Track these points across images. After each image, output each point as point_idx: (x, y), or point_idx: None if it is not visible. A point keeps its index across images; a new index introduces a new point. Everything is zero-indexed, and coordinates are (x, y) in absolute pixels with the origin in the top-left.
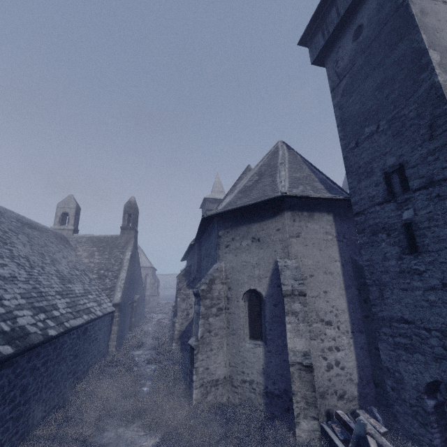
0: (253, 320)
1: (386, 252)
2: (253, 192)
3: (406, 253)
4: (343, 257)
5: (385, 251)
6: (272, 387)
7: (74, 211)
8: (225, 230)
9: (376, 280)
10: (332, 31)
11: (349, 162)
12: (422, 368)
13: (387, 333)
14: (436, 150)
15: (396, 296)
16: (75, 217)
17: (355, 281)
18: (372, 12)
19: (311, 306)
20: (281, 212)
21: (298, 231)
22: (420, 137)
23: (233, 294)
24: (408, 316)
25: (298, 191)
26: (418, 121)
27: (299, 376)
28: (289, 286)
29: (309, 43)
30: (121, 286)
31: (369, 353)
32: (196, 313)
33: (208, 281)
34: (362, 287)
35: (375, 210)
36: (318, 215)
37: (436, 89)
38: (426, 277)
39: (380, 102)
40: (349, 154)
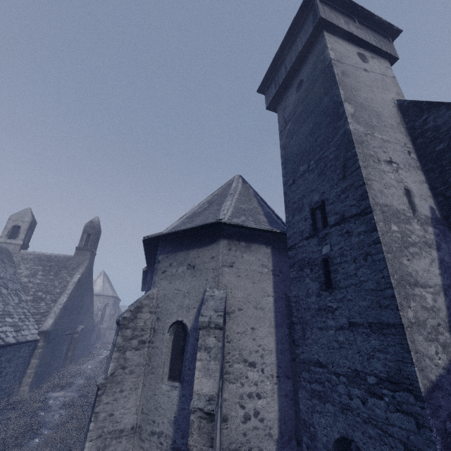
0: (175, 356)
1: (309, 288)
2: (198, 218)
3: (324, 289)
4: (278, 292)
5: (309, 287)
6: (180, 441)
7: (27, 226)
8: (165, 254)
9: (300, 318)
10: (281, 82)
11: (287, 197)
12: (332, 421)
13: (306, 378)
14: (347, 189)
15: (314, 336)
16: (28, 232)
17: (287, 319)
18: (309, 71)
19: (235, 343)
20: (218, 240)
21: (232, 261)
22: (337, 176)
23: (160, 325)
24: (322, 359)
25: (239, 220)
26: (335, 162)
27: (198, 426)
28: (207, 317)
29: (265, 92)
30: (56, 311)
31: (294, 402)
32: (113, 345)
33: (134, 309)
34: (292, 326)
35: (303, 245)
36: (256, 247)
37: (347, 135)
38: (337, 315)
39: (311, 144)
40: (288, 189)
